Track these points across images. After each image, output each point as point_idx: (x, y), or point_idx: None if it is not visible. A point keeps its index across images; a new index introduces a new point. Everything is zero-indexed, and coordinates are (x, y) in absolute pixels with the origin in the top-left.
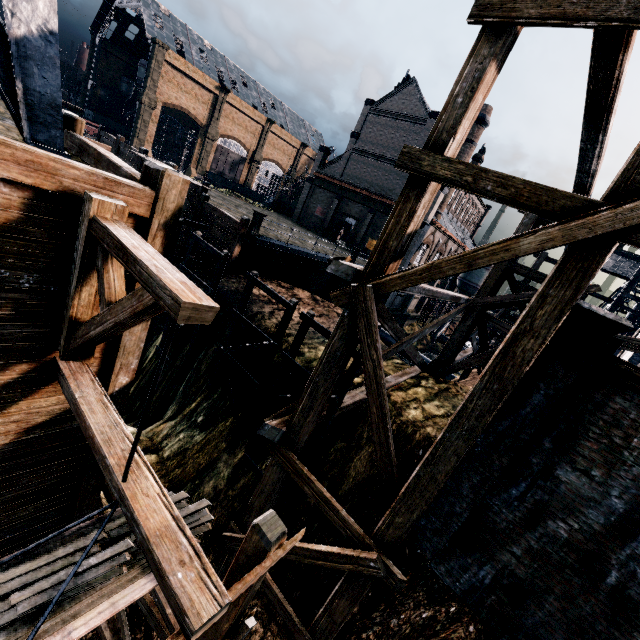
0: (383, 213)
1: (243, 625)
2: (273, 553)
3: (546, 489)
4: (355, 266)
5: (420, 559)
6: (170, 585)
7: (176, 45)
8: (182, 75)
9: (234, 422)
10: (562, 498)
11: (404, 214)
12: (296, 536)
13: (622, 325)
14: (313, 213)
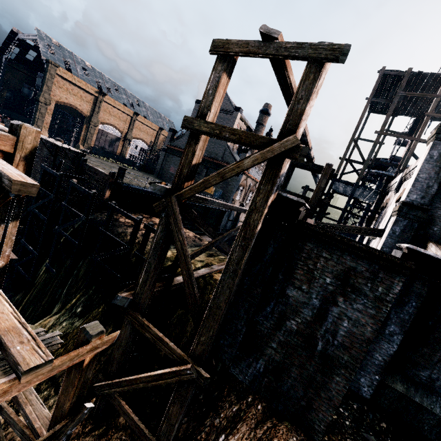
0: (213, 168)
1: (83, 406)
2: (93, 342)
3: (283, 303)
4: (167, 187)
5: (233, 376)
6: (10, 352)
7: (65, 64)
8: (70, 83)
9: (105, 308)
10: (291, 306)
11: (189, 154)
12: (112, 334)
13: (300, 202)
14: (168, 171)
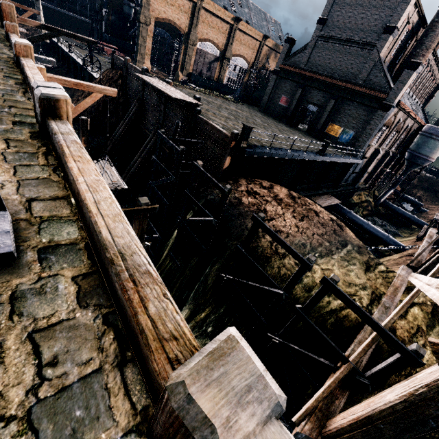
0: (345, 98)
1: None
2: None
3: None
4: None
5: None
6: None
7: None
8: None
9: None
10: None
11: None
12: None
13: None
14: (277, 103)
